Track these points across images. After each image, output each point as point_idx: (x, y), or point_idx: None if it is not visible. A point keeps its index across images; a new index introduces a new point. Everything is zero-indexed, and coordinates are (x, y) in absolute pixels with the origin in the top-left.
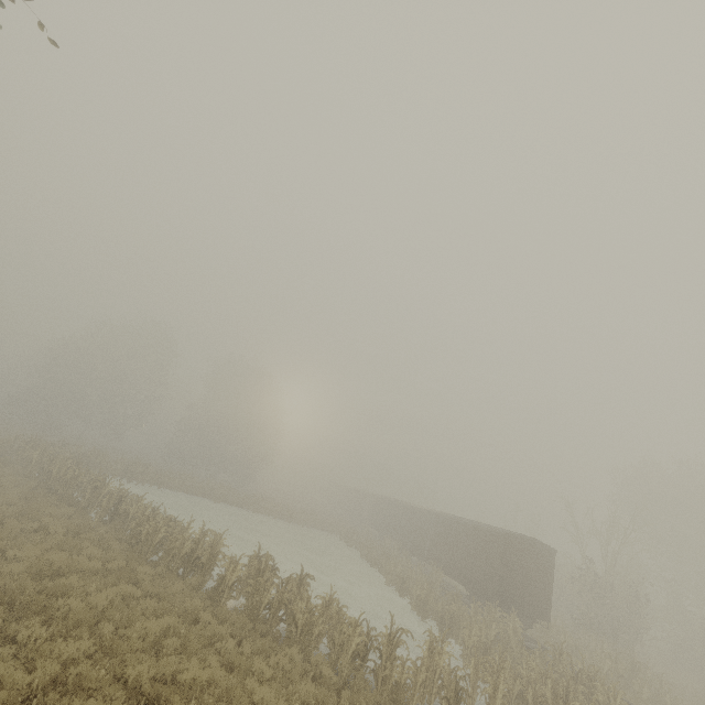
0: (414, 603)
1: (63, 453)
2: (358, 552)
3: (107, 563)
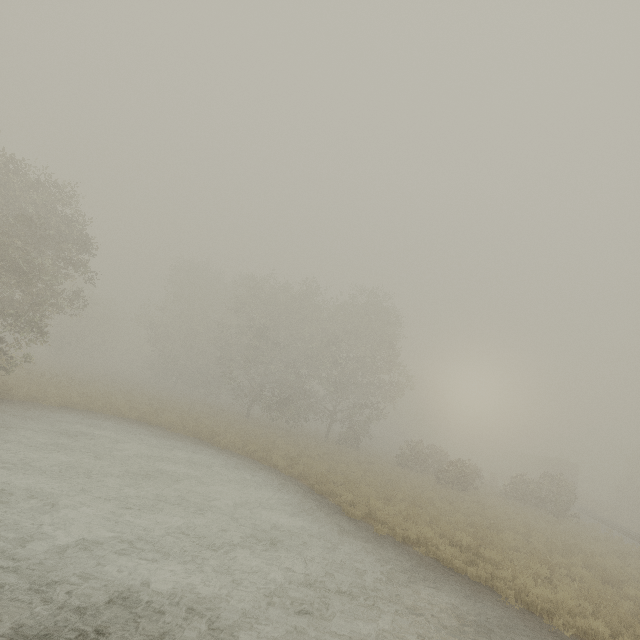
0: None
1: None
2: None
3: None
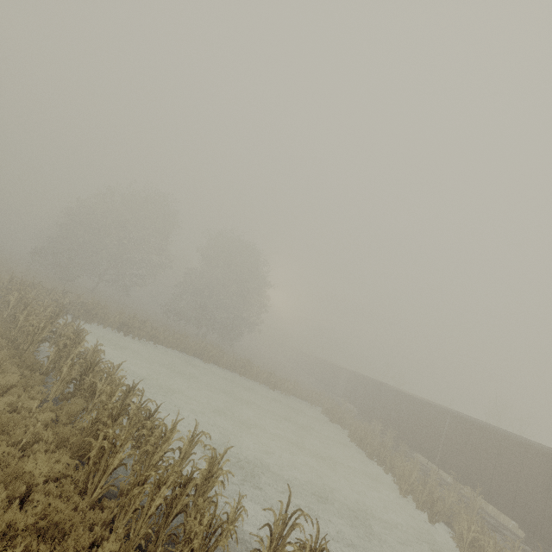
0: (465, 548)
1: (60, 300)
2: (342, 430)
3: None
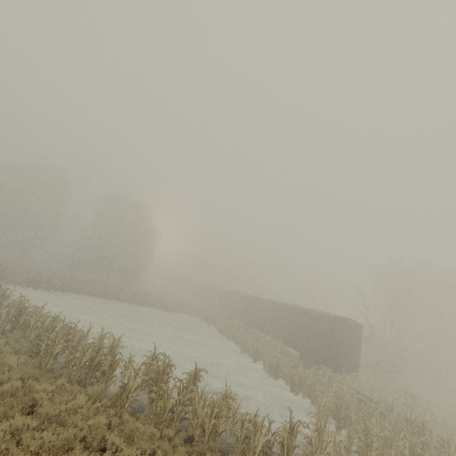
0: (266, 367)
1: None
2: (215, 328)
3: None
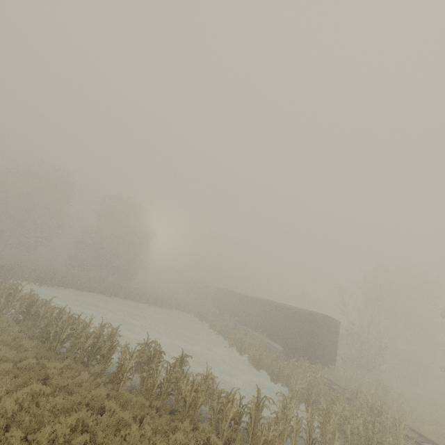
0: (251, 359)
1: None
2: (207, 324)
3: (18, 363)
